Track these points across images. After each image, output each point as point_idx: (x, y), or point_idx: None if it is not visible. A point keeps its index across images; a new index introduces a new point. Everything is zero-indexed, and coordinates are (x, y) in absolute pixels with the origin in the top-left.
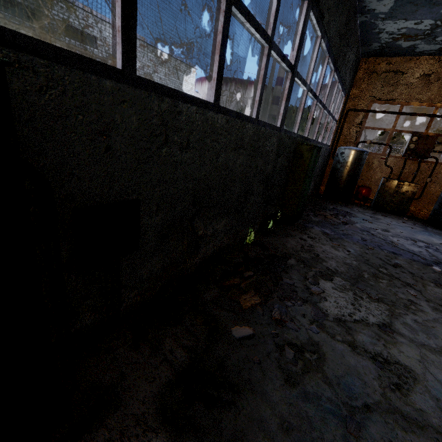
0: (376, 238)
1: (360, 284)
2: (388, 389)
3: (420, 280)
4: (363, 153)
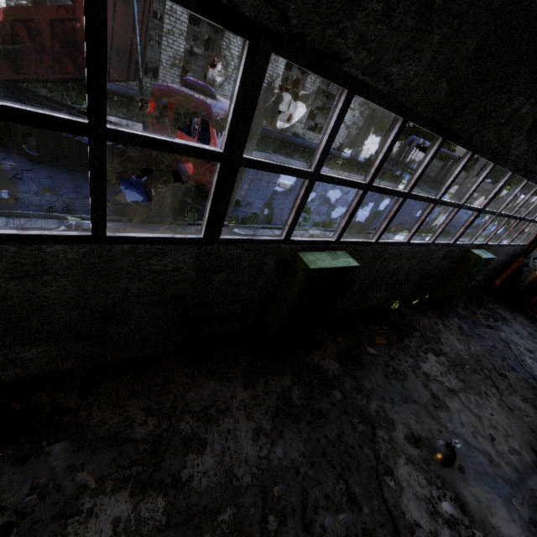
0: (509, 352)
1: (457, 368)
2: (430, 404)
3: (512, 391)
4: None
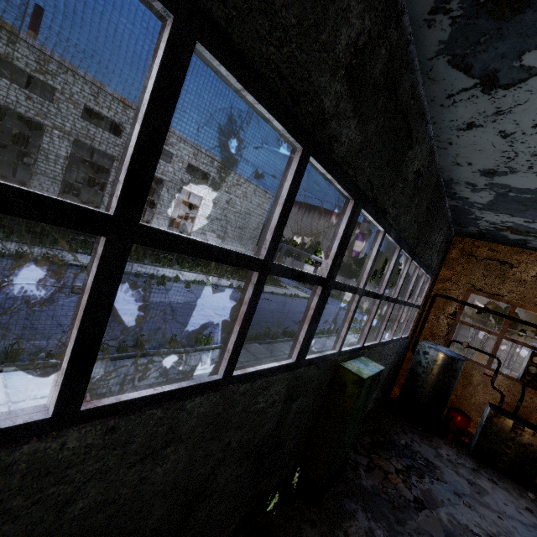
0: None
1: None
2: None
3: None
4: (457, 362)
